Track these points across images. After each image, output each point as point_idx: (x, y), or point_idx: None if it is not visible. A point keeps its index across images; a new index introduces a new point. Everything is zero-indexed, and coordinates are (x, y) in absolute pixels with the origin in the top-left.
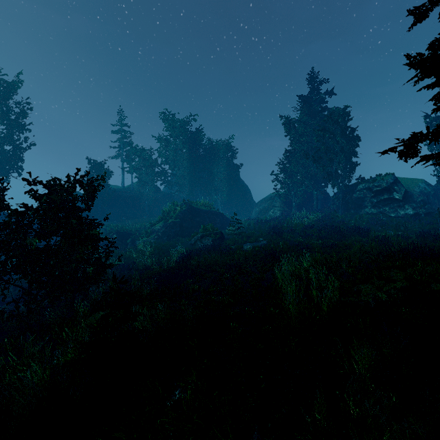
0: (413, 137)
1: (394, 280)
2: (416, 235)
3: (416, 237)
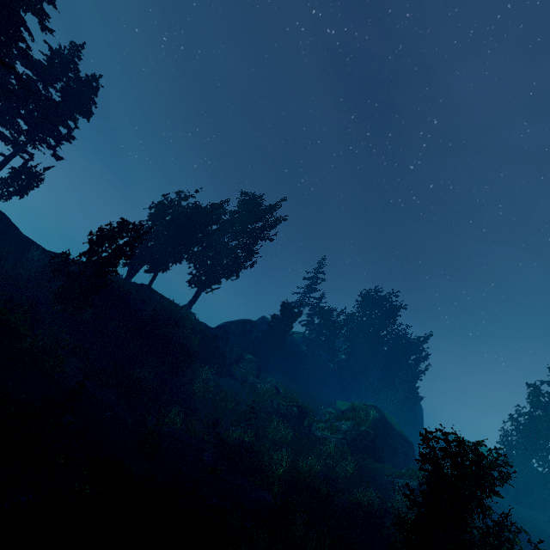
0: None
1: None
2: None
3: None
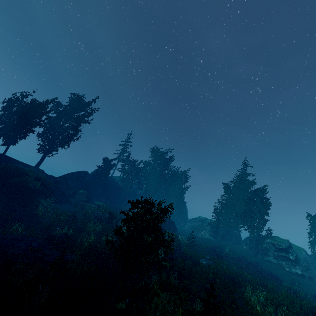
0: None
1: None
2: (313, 296)
3: (312, 297)
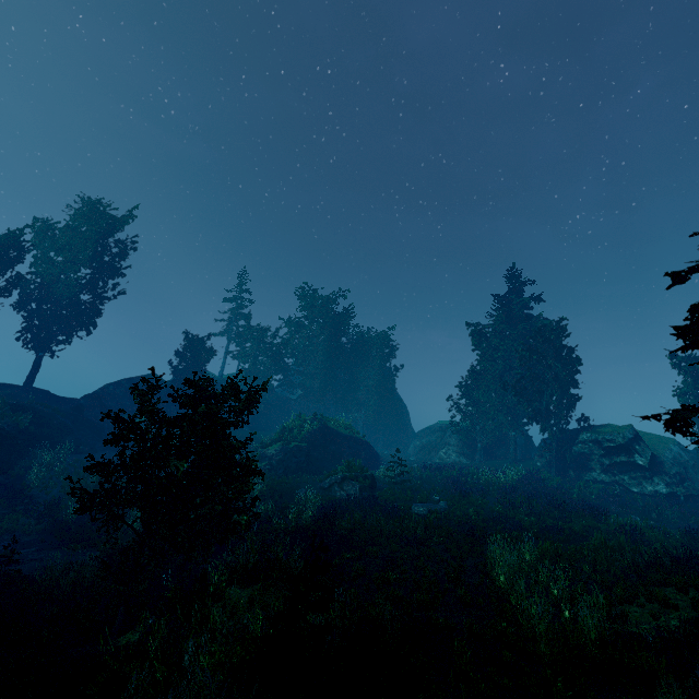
0: (684, 410)
1: (675, 605)
2: (681, 532)
3: (681, 535)
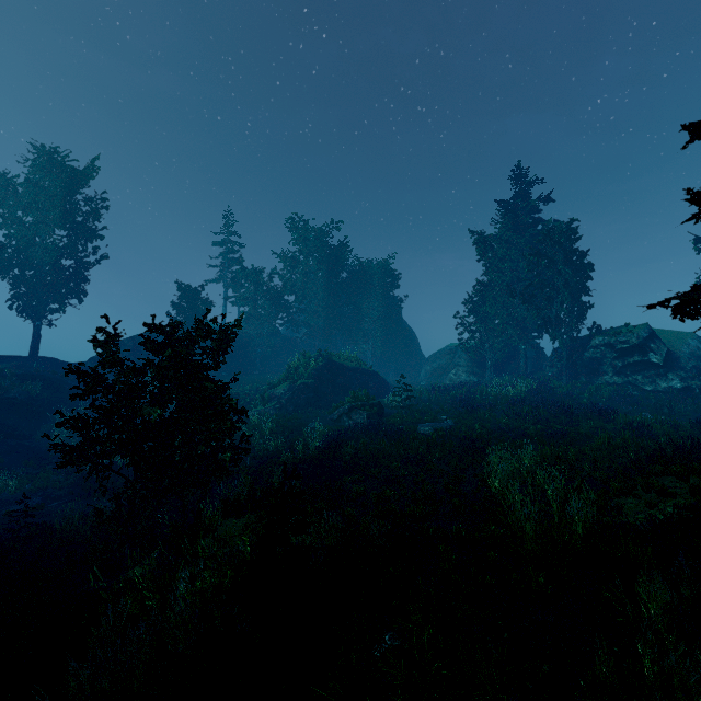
0: (695, 291)
1: (672, 493)
2: (692, 423)
3: (692, 426)
